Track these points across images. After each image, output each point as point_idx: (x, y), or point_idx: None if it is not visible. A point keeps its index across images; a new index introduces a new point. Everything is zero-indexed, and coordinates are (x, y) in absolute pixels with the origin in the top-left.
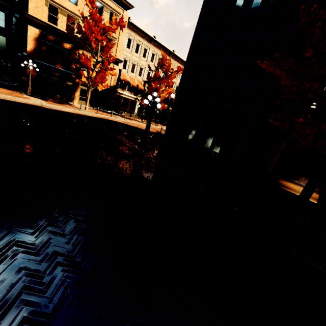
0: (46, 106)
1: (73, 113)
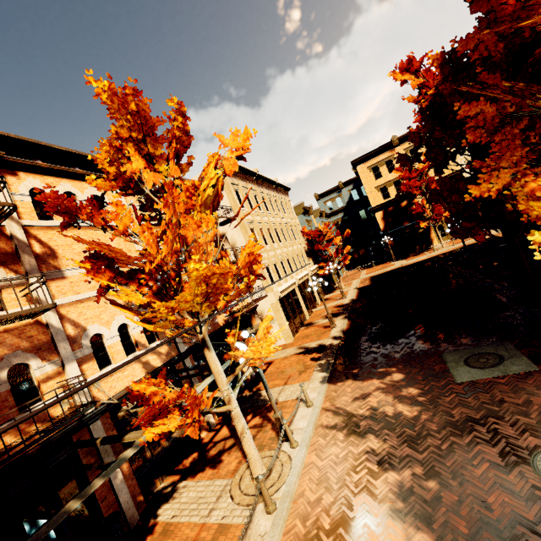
0: (404, 264)
1: (425, 260)
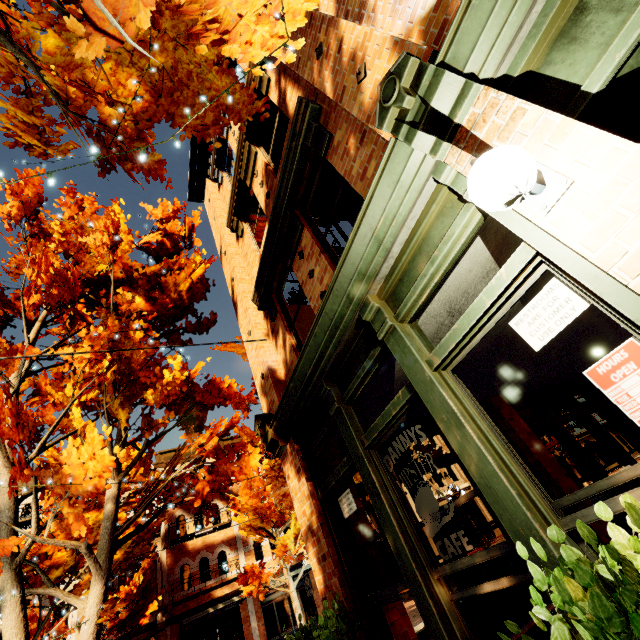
0: None
1: None
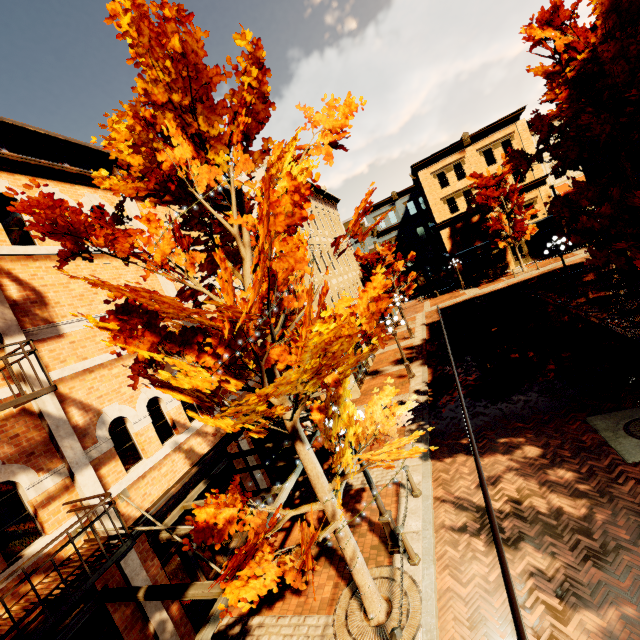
0: (479, 293)
1: (505, 288)
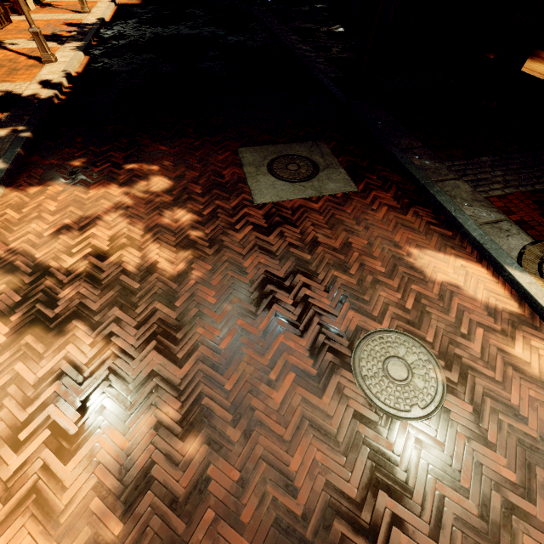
0: None
1: None
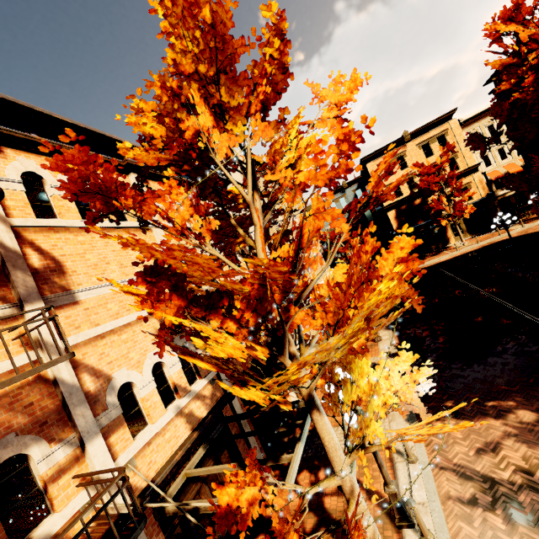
0: (426, 265)
1: (450, 259)
